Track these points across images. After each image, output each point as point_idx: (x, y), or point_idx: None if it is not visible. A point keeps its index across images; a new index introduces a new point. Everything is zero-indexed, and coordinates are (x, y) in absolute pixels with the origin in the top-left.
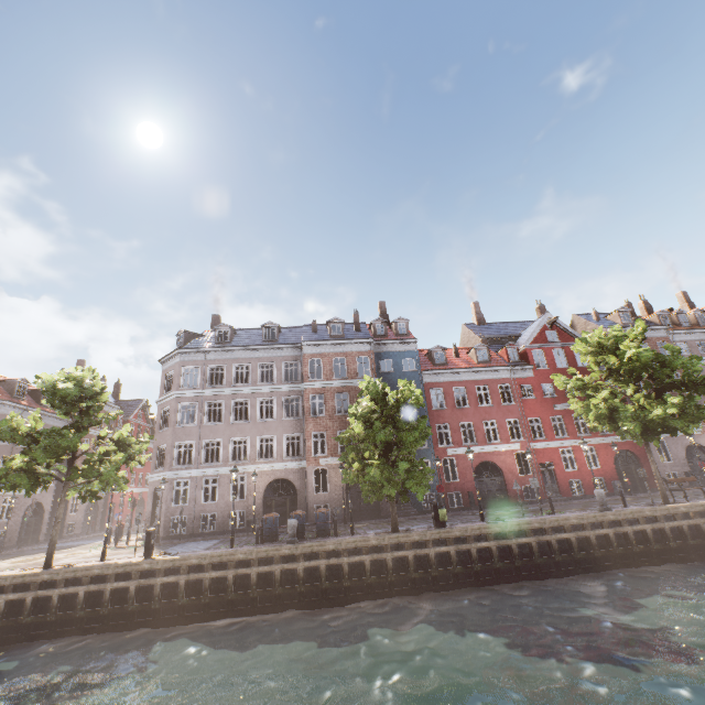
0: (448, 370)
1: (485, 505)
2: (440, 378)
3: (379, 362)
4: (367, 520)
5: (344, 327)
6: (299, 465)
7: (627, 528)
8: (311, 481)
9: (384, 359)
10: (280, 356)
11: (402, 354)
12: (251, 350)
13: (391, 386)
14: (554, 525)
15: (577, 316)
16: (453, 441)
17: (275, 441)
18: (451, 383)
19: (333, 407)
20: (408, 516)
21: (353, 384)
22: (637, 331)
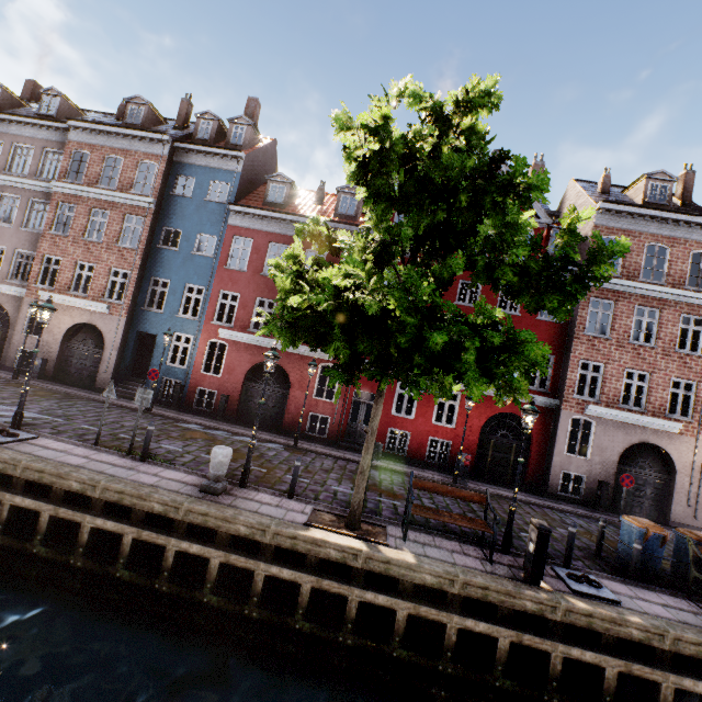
0: (271, 213)
1: (247, 420)
2: (255, 223)
3: (176, 179)
4: (71, 386)
5: (167, 122)
6: (21, 293)
7: (168, 540)
8: (23, 317)
9: (186, 176)
10: (43, 139)
11: (215, 173)
12: (8, 122)
13: (180, 218)
14: (30, 479)
15: (574, 182)
16: (236, 320)
17: (5, 255)
18: (269, 235)
19: (83, 226)
20: (125, 398)
21: (118, 201)
22: (456, 98)
